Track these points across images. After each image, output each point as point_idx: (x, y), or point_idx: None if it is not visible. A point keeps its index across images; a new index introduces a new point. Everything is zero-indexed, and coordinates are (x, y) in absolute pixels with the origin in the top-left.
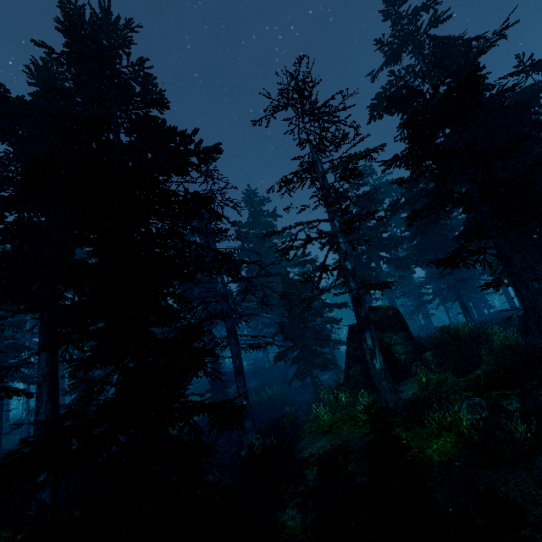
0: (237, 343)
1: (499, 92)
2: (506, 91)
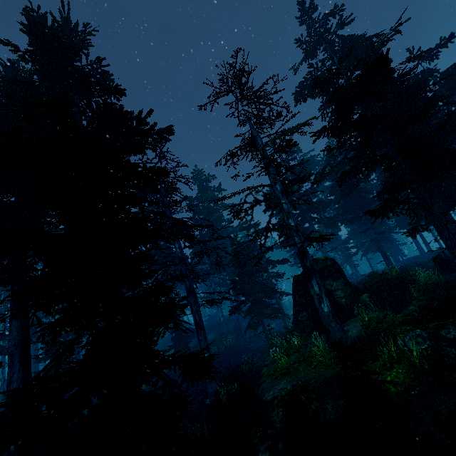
0: (196, 300)
1: (399, 76)
2: (404, 75)
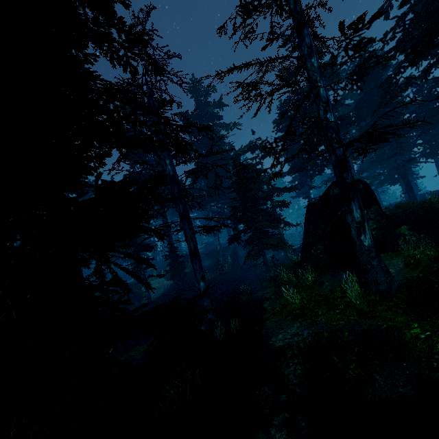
0: (191, 227)
1: None
2: None
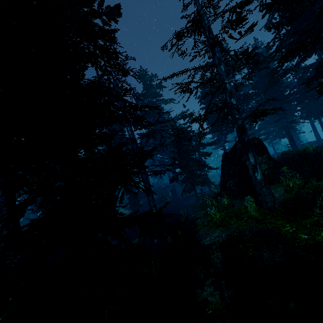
0: (145, 171)
1: None
2: None
